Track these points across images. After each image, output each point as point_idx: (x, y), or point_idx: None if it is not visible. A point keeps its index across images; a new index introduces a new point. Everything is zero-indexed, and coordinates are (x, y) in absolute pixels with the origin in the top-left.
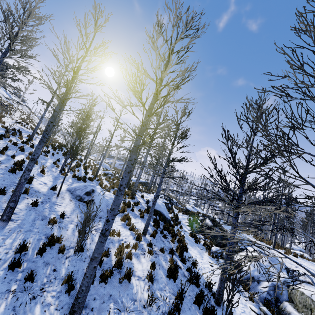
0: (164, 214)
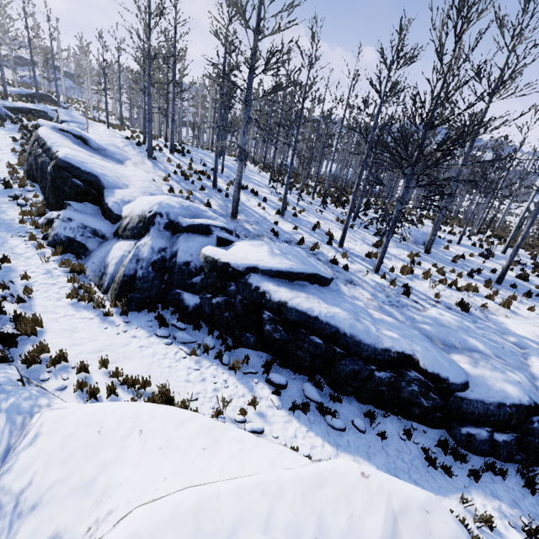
0: None
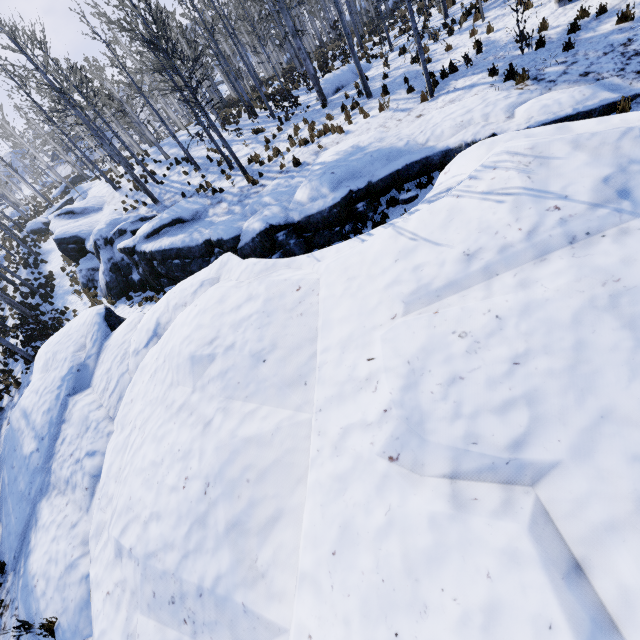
0: (37, 229)
